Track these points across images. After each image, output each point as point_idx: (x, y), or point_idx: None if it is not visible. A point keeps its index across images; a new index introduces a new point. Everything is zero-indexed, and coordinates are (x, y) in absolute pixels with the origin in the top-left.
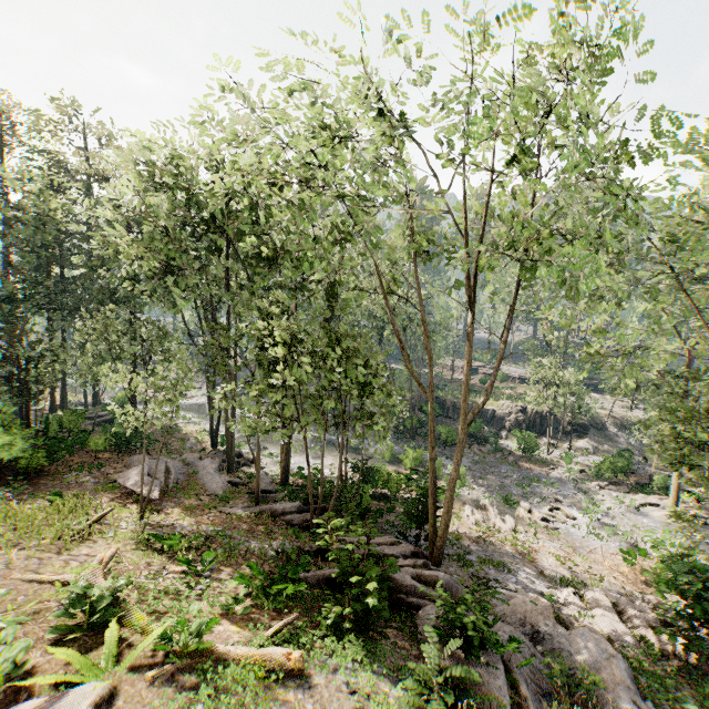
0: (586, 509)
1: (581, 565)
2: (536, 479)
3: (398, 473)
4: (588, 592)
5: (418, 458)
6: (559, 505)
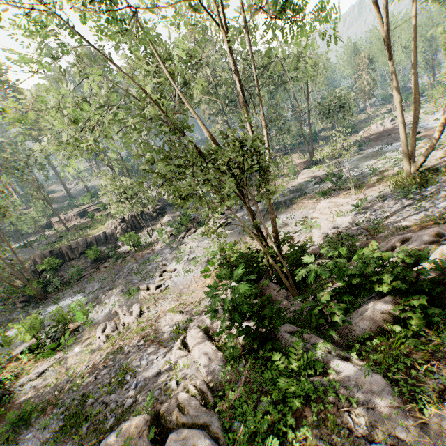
0: (178, 259)
1: (187, 302)
2: (147, 260)
3: (21, 353)
4: (188, 334)
5: (35, 323)
6: (165, 267)
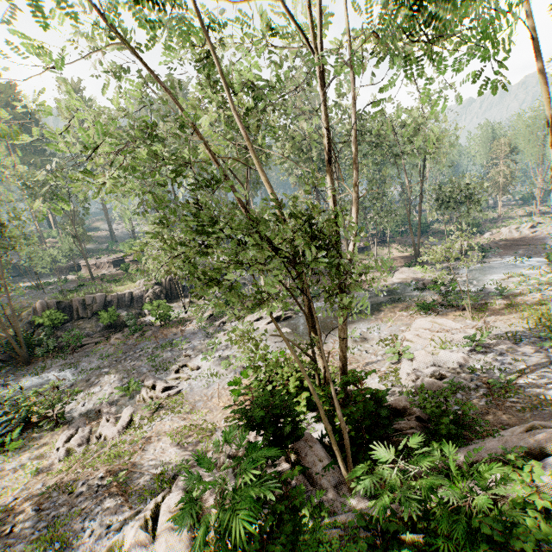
0: (207, 353)
1: (195, 425)
2: (169, 343)
3: None
4: (167, 498)
5: None
6: (188, 360)
